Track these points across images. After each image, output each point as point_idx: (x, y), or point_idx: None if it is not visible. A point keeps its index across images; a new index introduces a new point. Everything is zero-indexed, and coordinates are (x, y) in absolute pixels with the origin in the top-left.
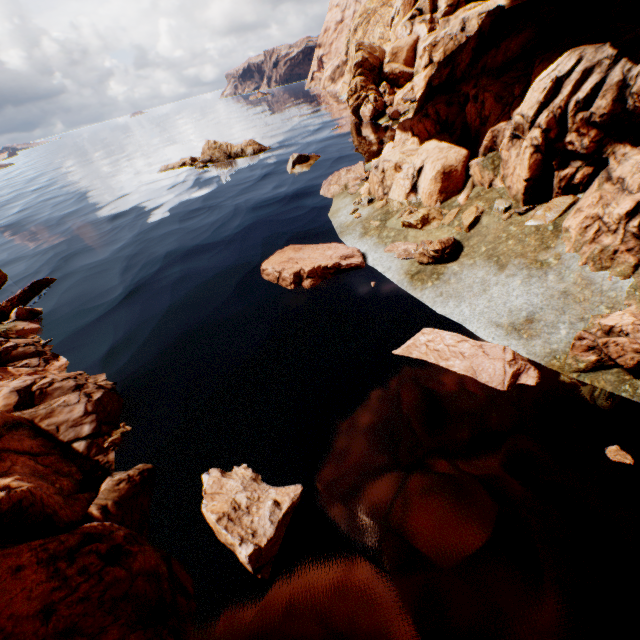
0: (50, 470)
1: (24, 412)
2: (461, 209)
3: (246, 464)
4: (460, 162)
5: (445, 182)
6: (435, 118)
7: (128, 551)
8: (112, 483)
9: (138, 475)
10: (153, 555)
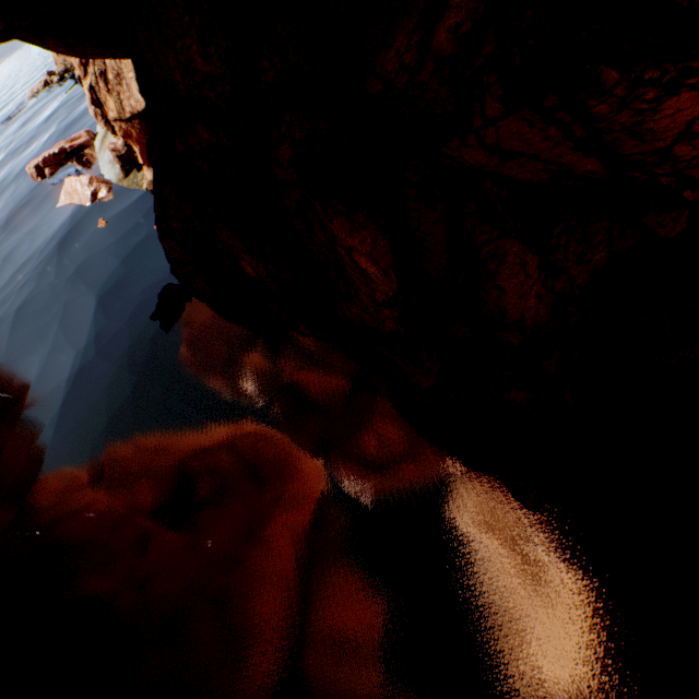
0: None
1: None
2: None
3: None
4: None
5: None
6: None
7: None
8: None
9: None
10: None
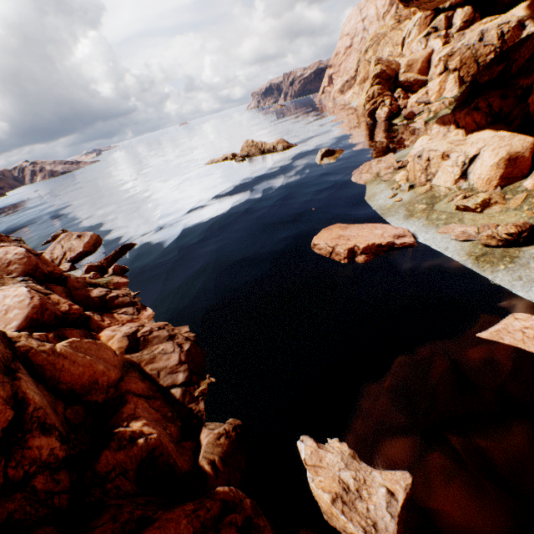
0: (159, 414)
1: (132, 355)
2: (529, 194)
3: (338, 437)
4: (527, 149)
5: (509, 168)
6: (486, 110)
7: (256, 525)
8: (213, 436)
9: (233, 431)
10: (270, 529)
